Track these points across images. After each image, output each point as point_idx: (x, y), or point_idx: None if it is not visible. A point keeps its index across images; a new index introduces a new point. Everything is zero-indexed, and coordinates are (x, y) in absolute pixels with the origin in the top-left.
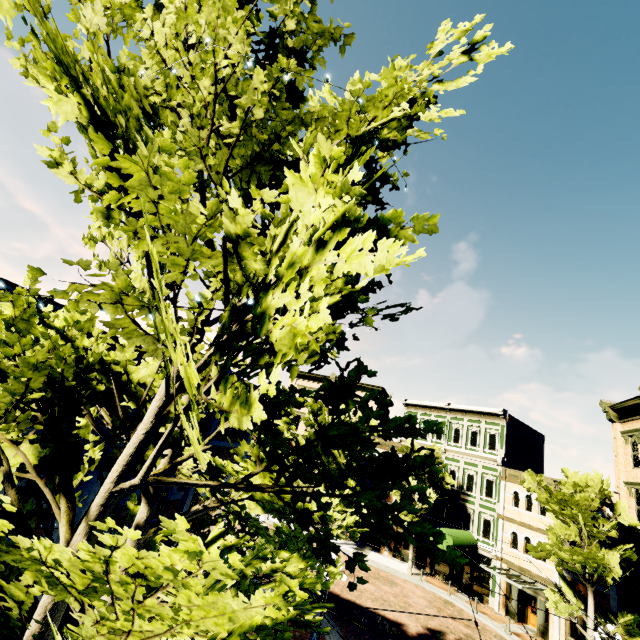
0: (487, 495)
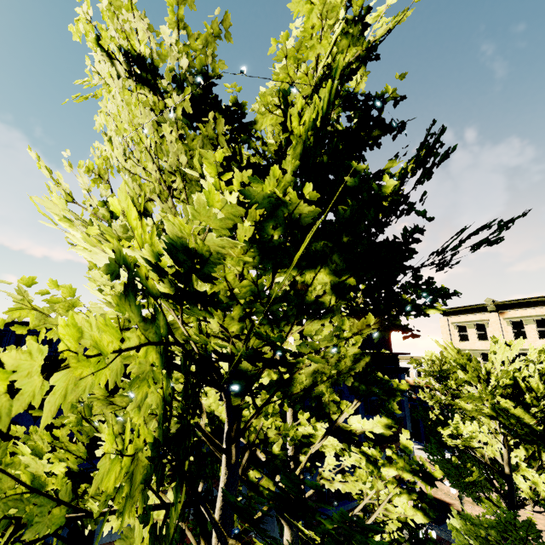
0: None
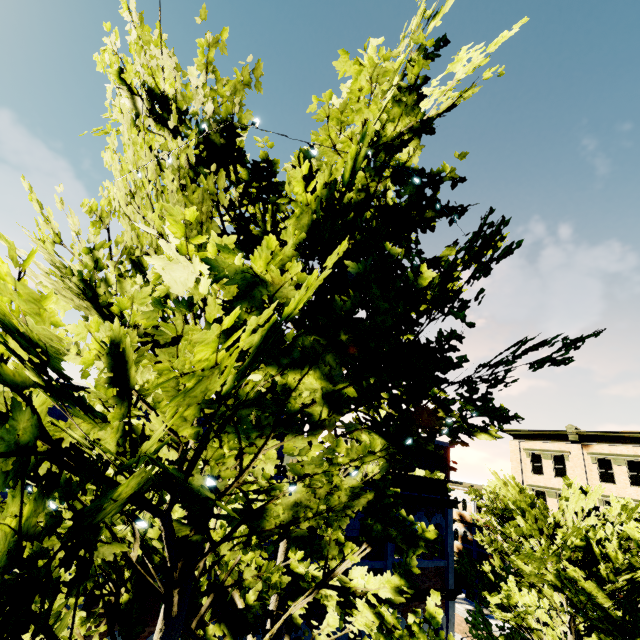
0: None
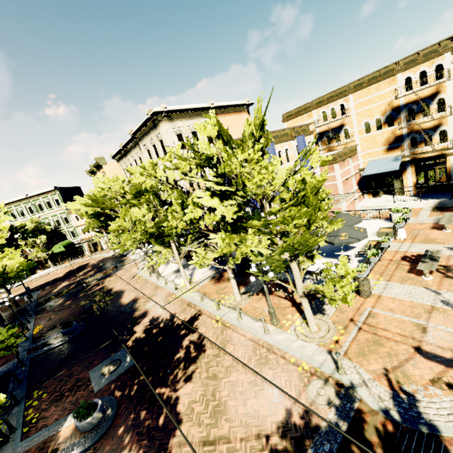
0: (67, 223)
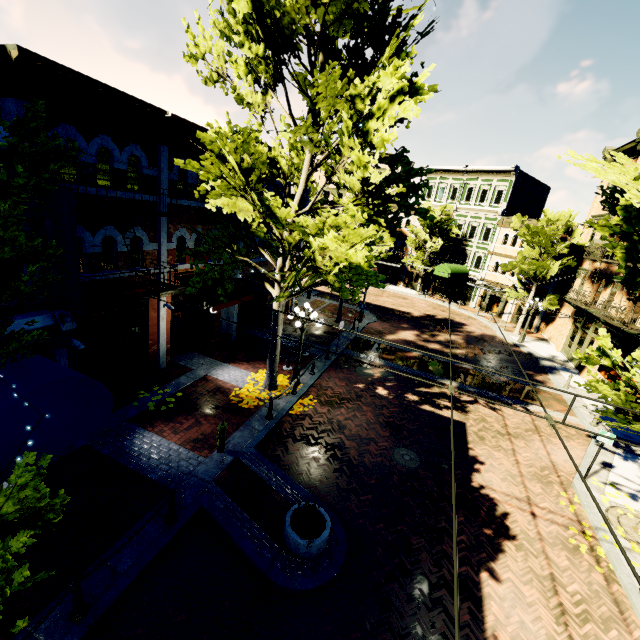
0: (484, 240)
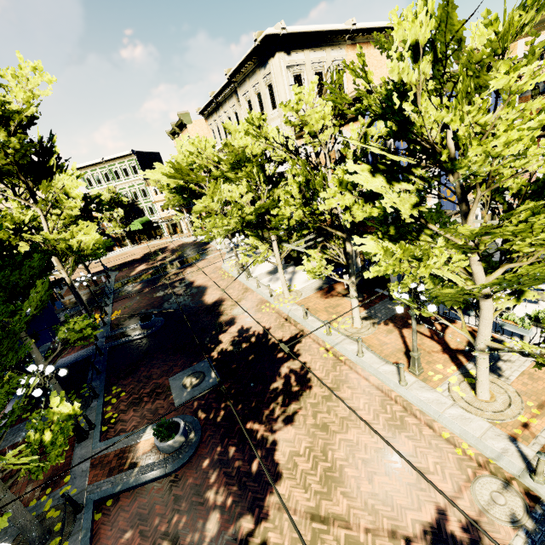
0: (145, 197)
